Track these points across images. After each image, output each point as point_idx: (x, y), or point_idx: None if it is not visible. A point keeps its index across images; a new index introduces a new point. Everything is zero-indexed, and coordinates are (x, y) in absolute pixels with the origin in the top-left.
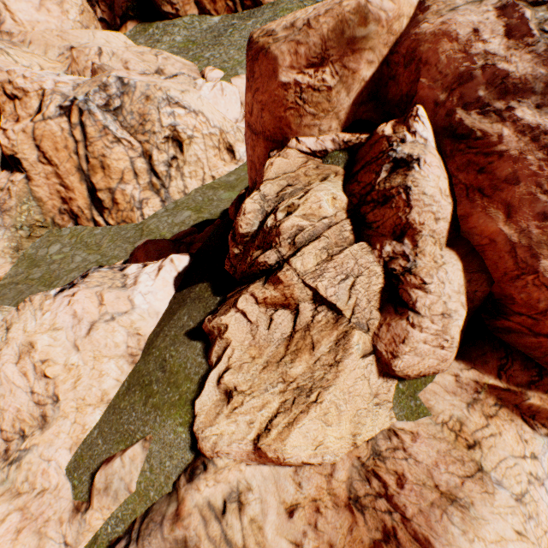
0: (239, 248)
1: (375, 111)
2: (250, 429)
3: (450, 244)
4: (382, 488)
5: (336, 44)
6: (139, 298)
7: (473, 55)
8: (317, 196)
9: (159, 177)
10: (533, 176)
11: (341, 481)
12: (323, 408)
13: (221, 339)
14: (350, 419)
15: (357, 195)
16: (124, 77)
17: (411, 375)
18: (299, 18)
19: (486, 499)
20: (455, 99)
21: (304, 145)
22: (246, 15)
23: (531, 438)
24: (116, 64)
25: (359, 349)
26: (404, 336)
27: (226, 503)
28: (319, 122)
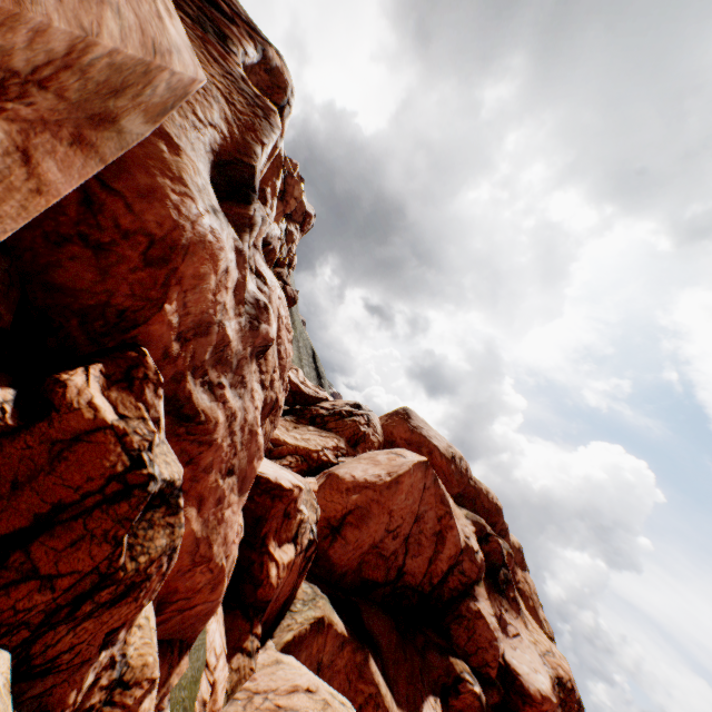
0: None
1: (9, 295)
2: None
3: None
4: None
5: (80, 93)
6: None
7: (218, 302)
8: None
9: None
10: (222, 462)
11: None
12: None
13: None
14: None
15: (39, 616)
16: None
17: None
18: None
19: None
20: (190, 357)
21: None
22: None
23: None
24: None
25: None
26: None
27: None
28: None
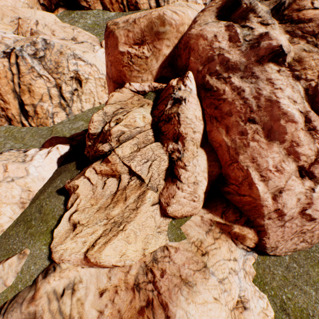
0: (91, 142)
1: (171, 72)
2: (84, 246)
3: (202, 146)
4: (152, 278)
5: (149, 34)
6: (33, 169)
7: (214, 48)
8: (133, 115)
9: (66, 100)
10: (238, 112)
11: (132, 275)
12: (126, 233)
13: (74, 193)
14: (142, 240)
15: (157, 116)
16: (47, 39)
17: (178, 216)
18: (131, 17)
19: (204, 282)
20: (206, 70)
21: (133, 87)
22: (130, 14)
23: (234, 250)
24: (47, 31)
25: (150, 201)
26: (174, 194)
27: (65, 290)
28: (142, 75)
